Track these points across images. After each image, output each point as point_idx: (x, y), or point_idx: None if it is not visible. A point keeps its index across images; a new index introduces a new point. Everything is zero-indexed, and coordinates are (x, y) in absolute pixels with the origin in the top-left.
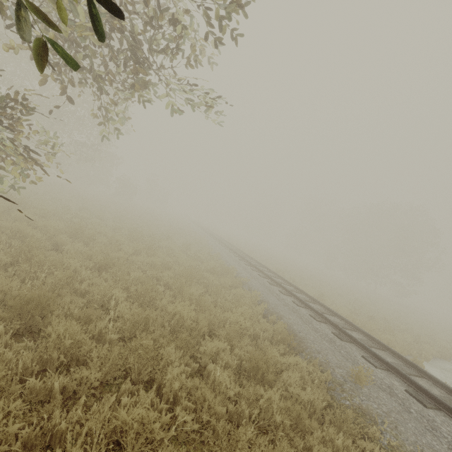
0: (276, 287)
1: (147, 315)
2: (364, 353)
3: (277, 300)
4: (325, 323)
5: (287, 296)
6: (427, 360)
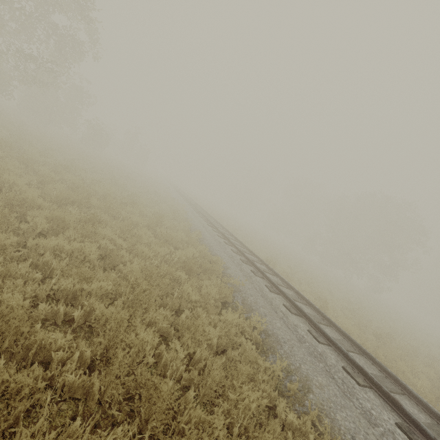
0: (278, 297)
1: None
2: None
3: (287, 328)
4: (370, 387)
5: (297, 318)
6: None
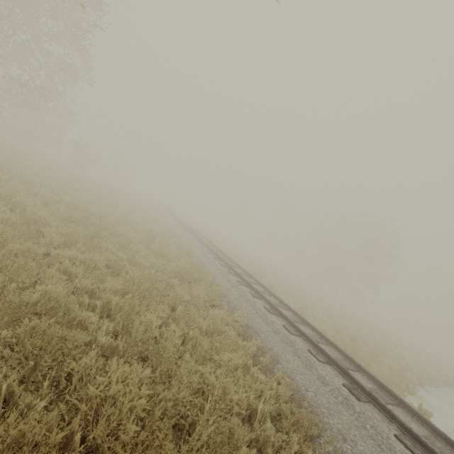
0: (260, 301)
1: (16, 437)
2: (390, 424)
3: (265, 323)
4: (328, 363)
5: (275, 317)
6: (413, 394)
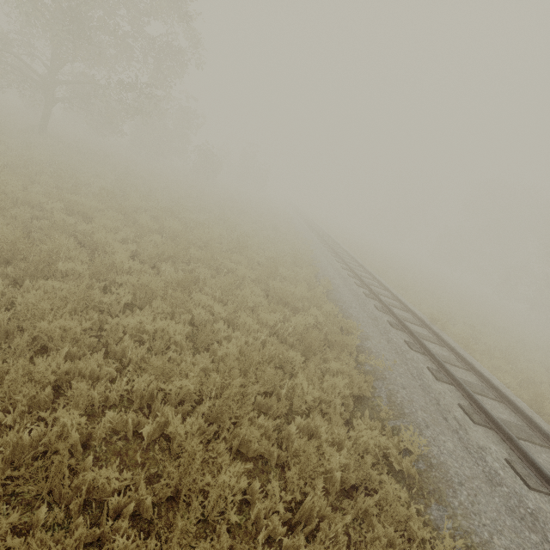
0: (450, 389)
1: None
2: None
3: (465, 451)
4: None
5: (486, 433)
6: None
